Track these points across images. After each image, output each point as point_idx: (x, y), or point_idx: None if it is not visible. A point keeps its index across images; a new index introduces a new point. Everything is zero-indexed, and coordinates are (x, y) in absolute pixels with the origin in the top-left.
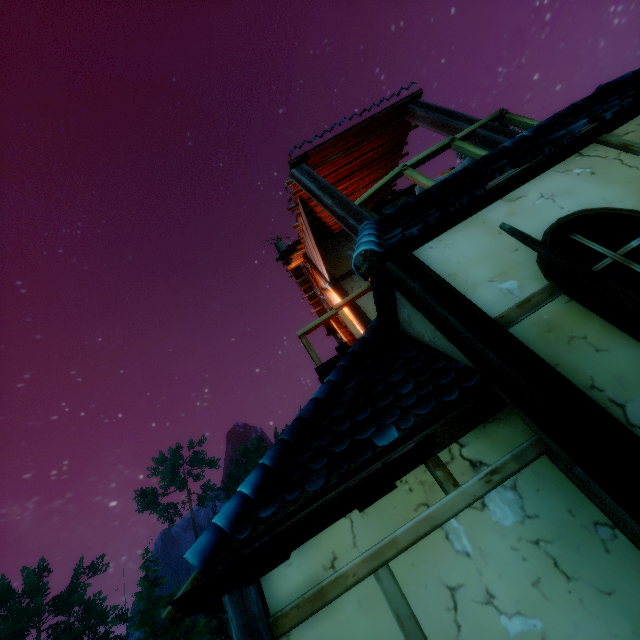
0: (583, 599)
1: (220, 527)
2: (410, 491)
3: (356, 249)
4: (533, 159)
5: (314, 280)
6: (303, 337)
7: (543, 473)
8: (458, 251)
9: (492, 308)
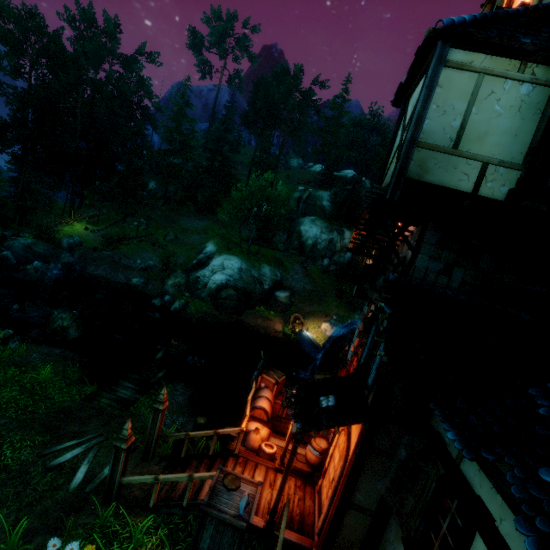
0: (516, 116)
1: (454, 21)
2: (509, 65)
3: None
4: None
5: None
6: None
7: (545, 91)
8: None
9: None
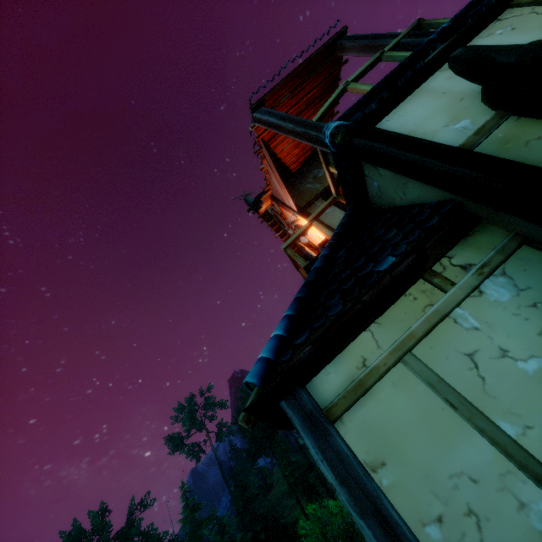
0: None
1: (266, 357)
2: (415, 299)
3: (328, 131)
4: (459, 31)
5: (282, 218)
6: (287, 249)
7: (526, 257)
8: (412, 116)
9: (452, 143)
